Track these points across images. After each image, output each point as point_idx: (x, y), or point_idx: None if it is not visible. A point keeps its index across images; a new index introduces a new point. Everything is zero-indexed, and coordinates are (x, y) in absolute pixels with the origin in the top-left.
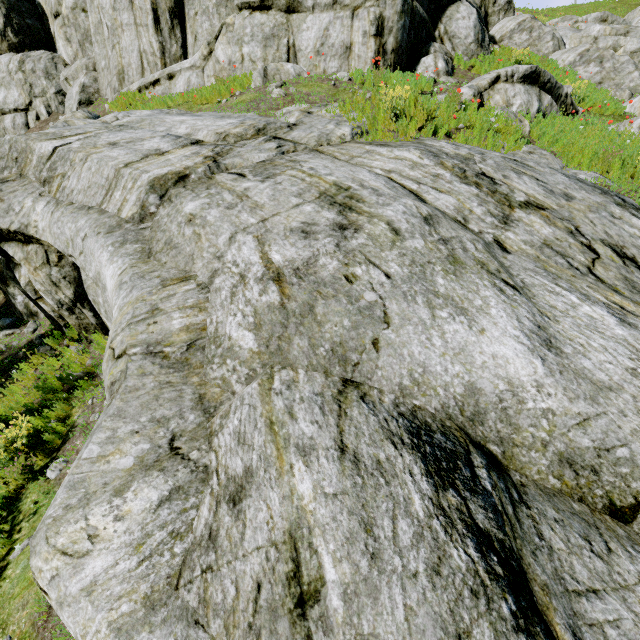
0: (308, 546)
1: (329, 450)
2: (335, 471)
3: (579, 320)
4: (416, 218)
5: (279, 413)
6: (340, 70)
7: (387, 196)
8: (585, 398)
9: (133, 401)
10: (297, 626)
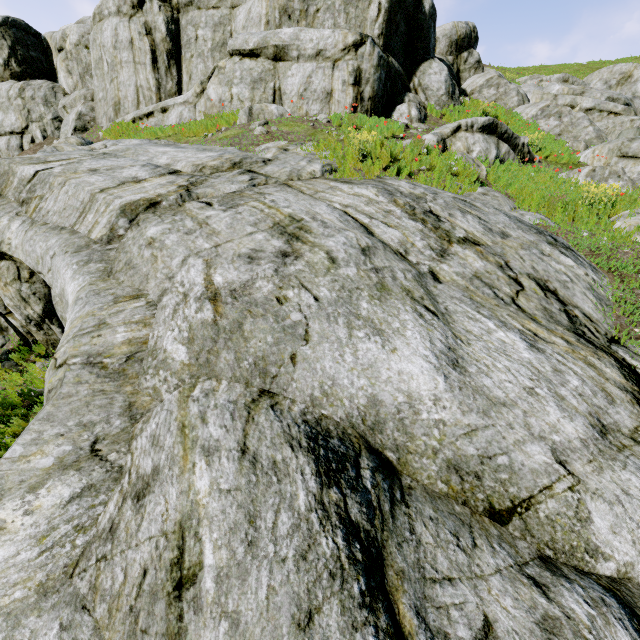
0: (194, 535)
1: (231, 451)
2: (233, 470)
3: (490, 344)
4: (354, 249)
5: (192, 418)
6: (321, 113)
7: (333, 228)
8: (478, 412)
9: (64, 407)
10: (172, 607)
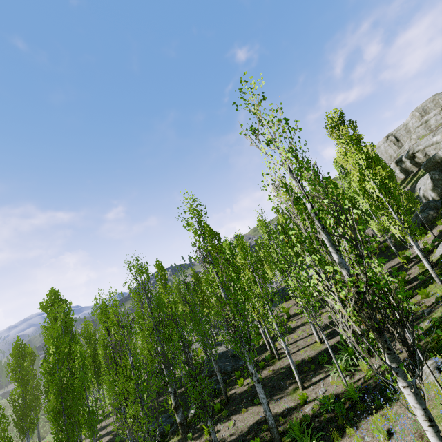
0: None
1: None
2: None
3: None
4: None
5: None
6: None
7: None
8: None
9: None
10: None
